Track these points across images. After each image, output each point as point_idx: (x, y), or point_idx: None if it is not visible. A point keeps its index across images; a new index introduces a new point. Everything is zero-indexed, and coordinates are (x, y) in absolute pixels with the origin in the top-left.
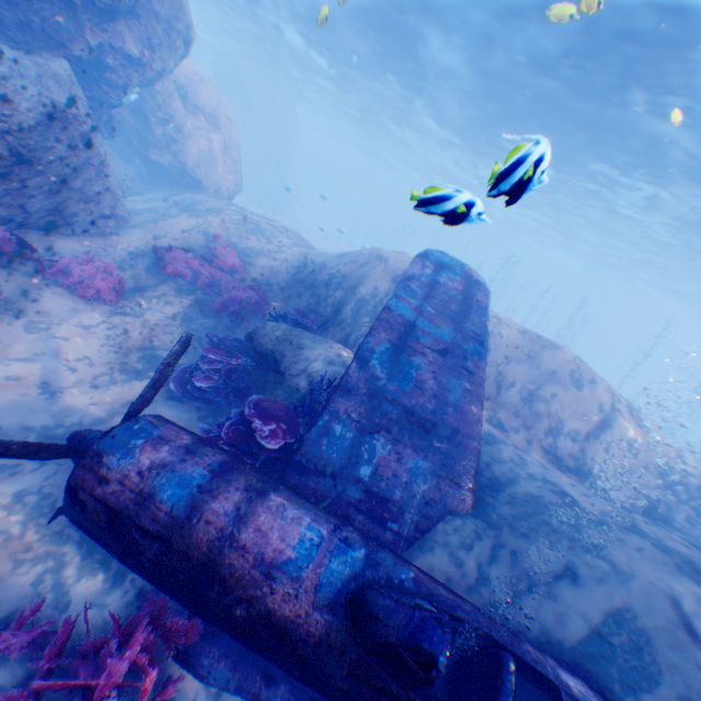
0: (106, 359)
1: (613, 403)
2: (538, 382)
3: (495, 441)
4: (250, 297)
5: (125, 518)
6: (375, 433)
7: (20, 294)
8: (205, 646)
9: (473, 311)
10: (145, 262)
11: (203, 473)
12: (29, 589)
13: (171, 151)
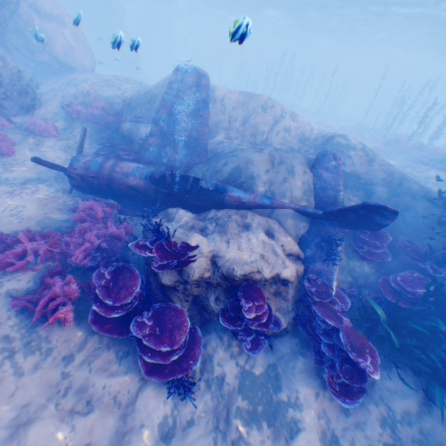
0: (65, 156)
1: (282, 115)
2: (247, 116)
3: (221, 142)
4: (115, 119)
5: (86, 177)
6: (165, 147)
7: (20, 140)
8: (124, 210)
9: (201, 89)
10: (62, 117)
11: (102, 161)
12: (71, 205)
13: (46, 51)
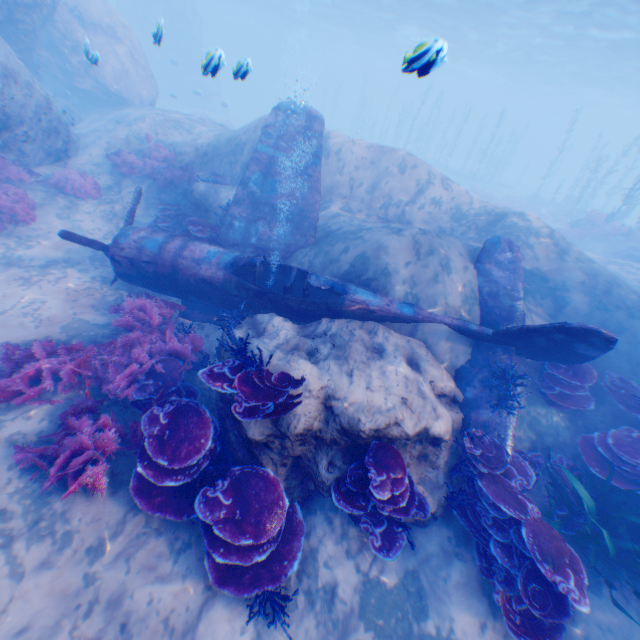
0: (108, 228)
1: (429, 179)
2: (377, 179)
3: (338, 216)
4: (183, 175)
5: (137, 261)
6: (256, 220)
7: (44, 202)
8: (191, 312)
9: (312, 138)
10: (106, 170)
11: (163, 238)
12: (113, 302)
13: (90, 76)
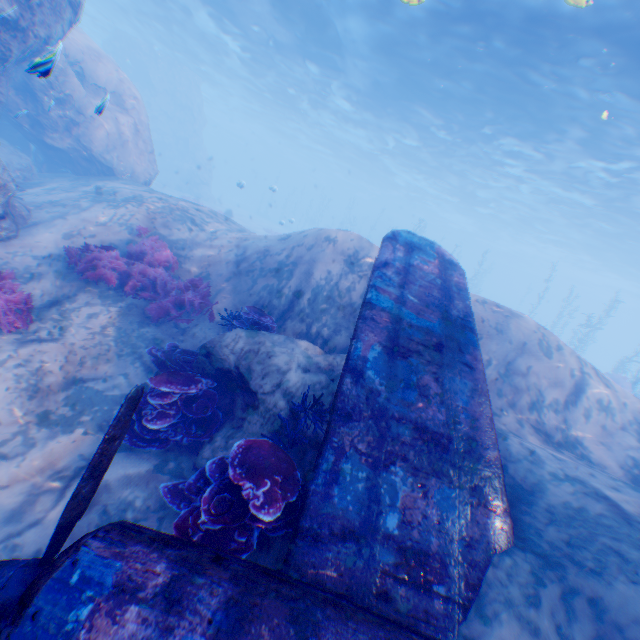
0: (17, 411)
1: (581, 366)
2: (511, 355)
3: (499, 435)
4: (192, 296)
5: None
6: (391, 466)
7: None
8: None
9: (454, 294)
10: (56, 267)
11: None
12: None
13: (72, 135)
